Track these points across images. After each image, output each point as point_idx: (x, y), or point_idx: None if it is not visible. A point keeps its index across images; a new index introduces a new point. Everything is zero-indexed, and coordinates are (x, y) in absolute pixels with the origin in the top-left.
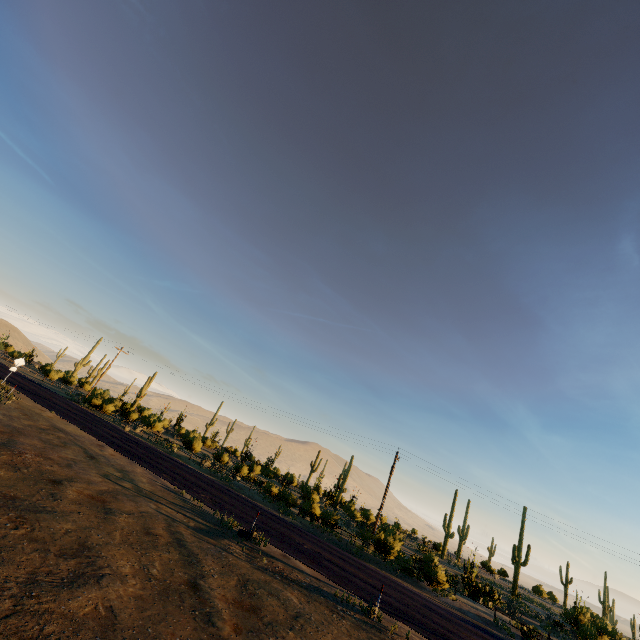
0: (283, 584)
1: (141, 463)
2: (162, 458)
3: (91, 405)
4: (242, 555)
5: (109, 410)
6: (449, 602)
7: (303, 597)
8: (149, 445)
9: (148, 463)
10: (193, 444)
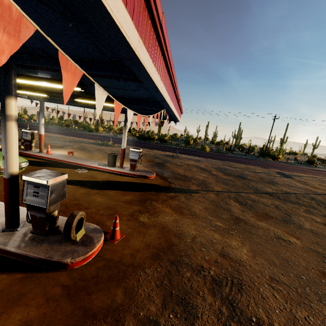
0: None
1: None
2: None
3: None
4: None
5: None
6: (101, 134)
7: None
8: None
9: None
10: None
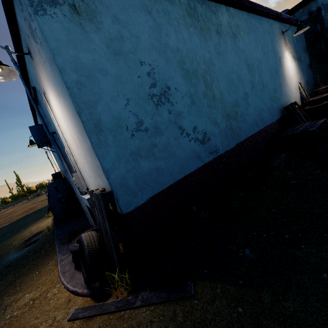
0: None
1: None
2: None
3: None
4: None
5: None
6: None
7: None
8: None
9: None
10: None
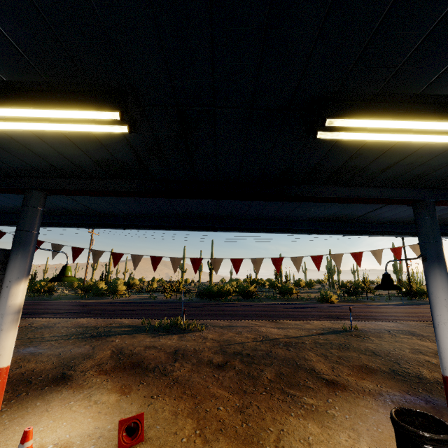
0: None
1: None
2: None
3: None
4: None
5: None
6: (122, 299)
7: None
8: None
9: None
10: None
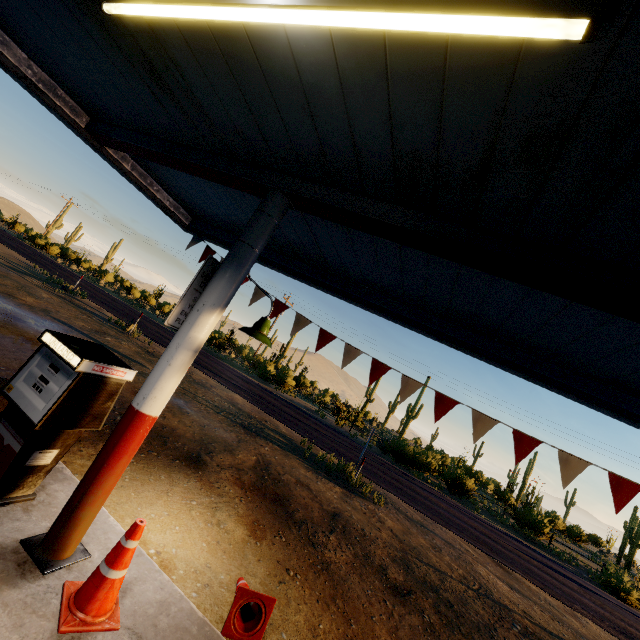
0: (52, 295)
1: (21, 254)
2: (68, 273)
3: (36, 244)
4: (37, 284)
5: (52, 251)
6: (286, 396)
7: (62, 302)
8: (71, 271)
9: (34, 260)
10: (132, 290)
